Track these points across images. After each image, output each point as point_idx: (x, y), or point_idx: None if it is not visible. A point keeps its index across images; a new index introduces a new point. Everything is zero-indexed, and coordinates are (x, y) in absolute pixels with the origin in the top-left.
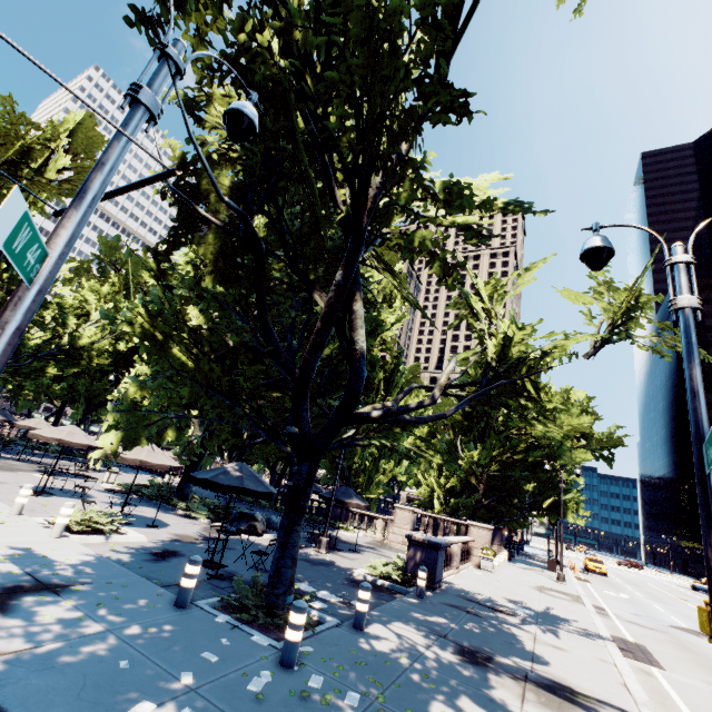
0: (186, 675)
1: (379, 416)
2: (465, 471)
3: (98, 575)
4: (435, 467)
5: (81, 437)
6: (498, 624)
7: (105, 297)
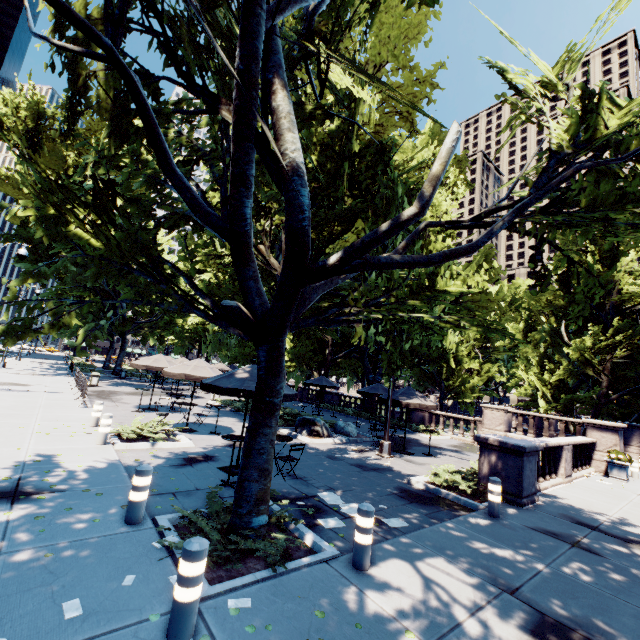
0: None
1: (339, 260)
2: (576, 361)
3: (87, 482)
4: (535, 362)
5: (164, 363)
6: (632, 571)
7: None
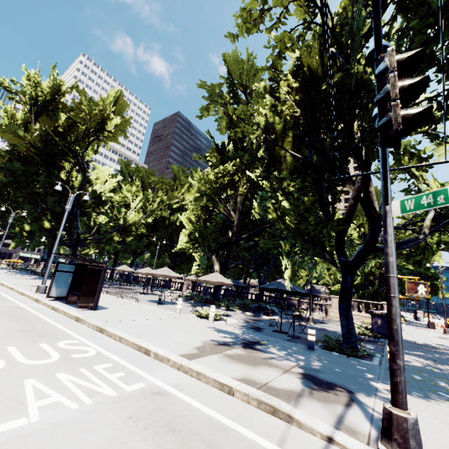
0: (366, 374)
1: None
2: (366, 272)
3: (258, 337)
4: None
5: (173, 273)
6: None
7: (133, 194)
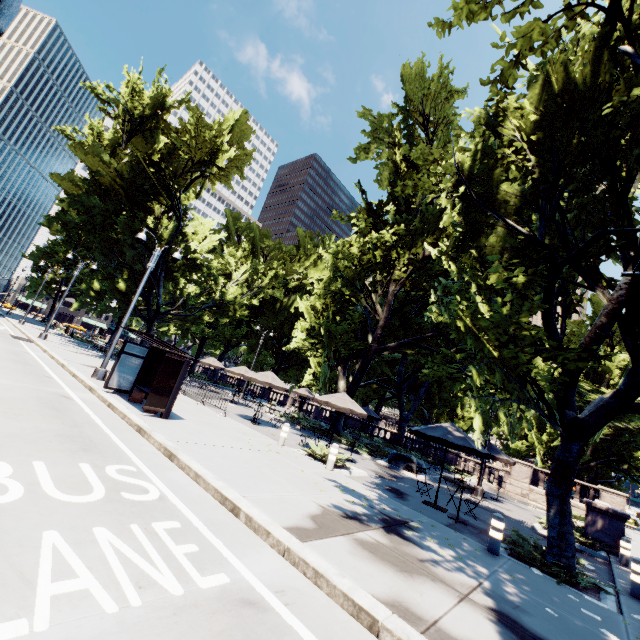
0: (606, 632)
1: None
2: None
3: (404, 513)
4: (534, 424)
5: (279, 382)
6: None
7: (238, 260)
